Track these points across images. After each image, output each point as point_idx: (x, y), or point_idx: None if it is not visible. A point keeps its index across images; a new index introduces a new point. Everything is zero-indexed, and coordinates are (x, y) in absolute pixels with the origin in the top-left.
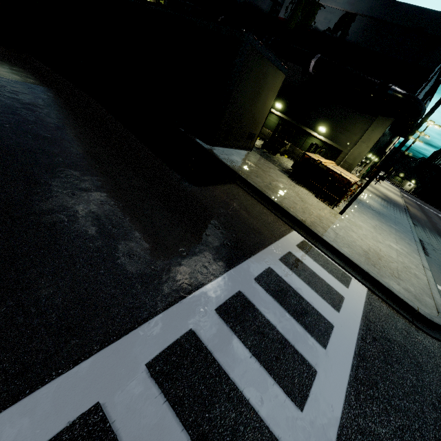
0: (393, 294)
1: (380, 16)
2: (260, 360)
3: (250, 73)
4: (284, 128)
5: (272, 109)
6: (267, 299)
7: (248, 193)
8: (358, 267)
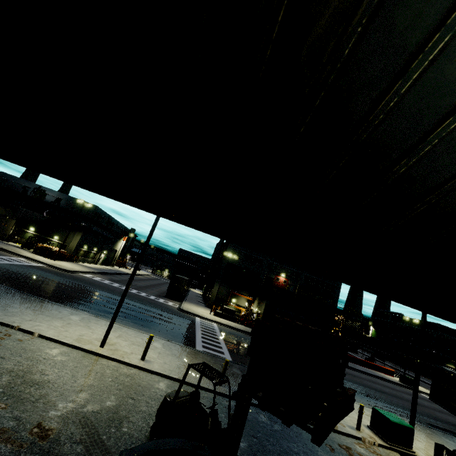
0: (54, 266)
1: (70, 200)
2: (3, 259)
3: (2, 220)
4: (33, 237)
5: (29, 231)
6: (7, 258)
7: (6, 252)
8: (45, 263)
